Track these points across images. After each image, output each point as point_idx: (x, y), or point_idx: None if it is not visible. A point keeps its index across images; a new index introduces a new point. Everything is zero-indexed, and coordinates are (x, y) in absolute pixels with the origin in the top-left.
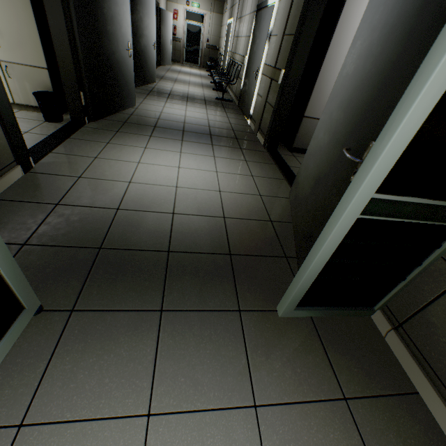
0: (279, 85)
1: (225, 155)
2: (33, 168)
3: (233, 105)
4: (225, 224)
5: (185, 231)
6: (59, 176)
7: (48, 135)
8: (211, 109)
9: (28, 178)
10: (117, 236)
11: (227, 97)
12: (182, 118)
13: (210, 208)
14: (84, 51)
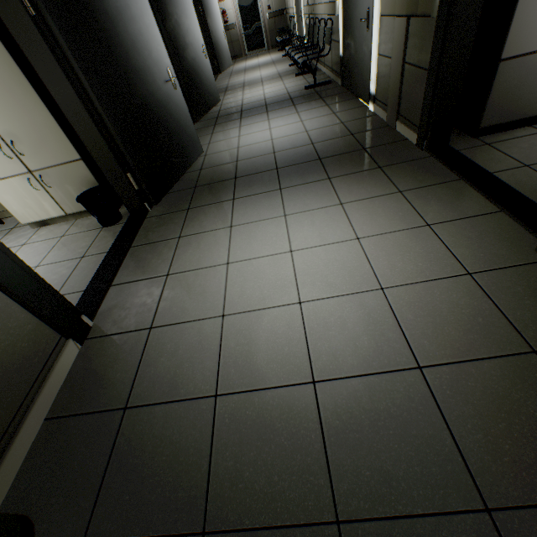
0: (433, 20)
1: (358, 192)
2: (92, 329)
3: (334, 87)
4: (430, 391)
5: (350, 435)
6: (124, 335)
7: (106, 252)
8: (304, 110)
9: (86, 352)
10: (227, 484)
11: (320, 78)
12: (269, 144)
13: (379, 346)
14: (111, 115)
